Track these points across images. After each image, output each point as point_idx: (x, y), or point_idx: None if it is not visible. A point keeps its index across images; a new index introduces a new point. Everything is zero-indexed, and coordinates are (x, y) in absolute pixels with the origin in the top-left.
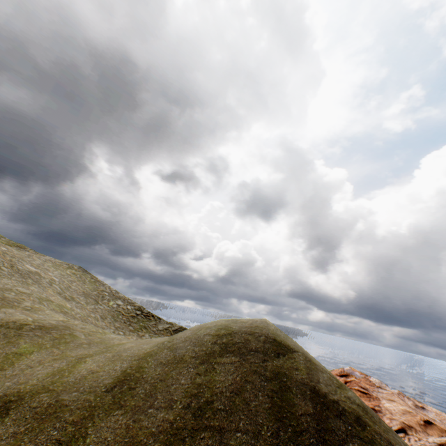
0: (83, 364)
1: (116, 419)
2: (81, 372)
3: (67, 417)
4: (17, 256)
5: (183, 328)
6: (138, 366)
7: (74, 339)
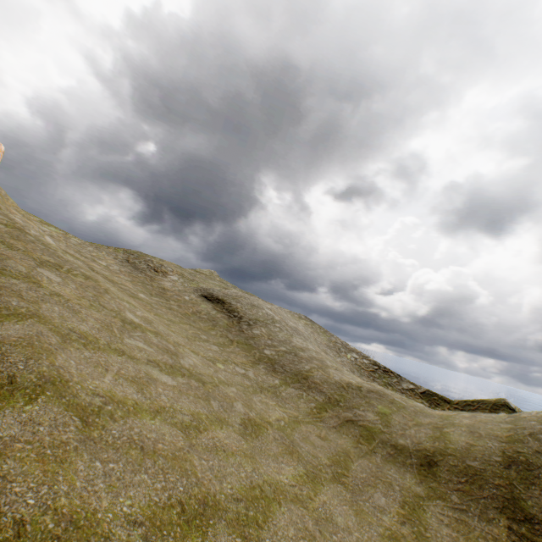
0: (450, 434)
1: (537, 492)
2: (459, 442)
3: (491, 480)
4: (280, 313)
5: (431, 391)
6: (514, 449)
7: (404, 405)
